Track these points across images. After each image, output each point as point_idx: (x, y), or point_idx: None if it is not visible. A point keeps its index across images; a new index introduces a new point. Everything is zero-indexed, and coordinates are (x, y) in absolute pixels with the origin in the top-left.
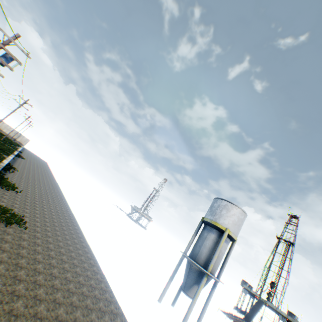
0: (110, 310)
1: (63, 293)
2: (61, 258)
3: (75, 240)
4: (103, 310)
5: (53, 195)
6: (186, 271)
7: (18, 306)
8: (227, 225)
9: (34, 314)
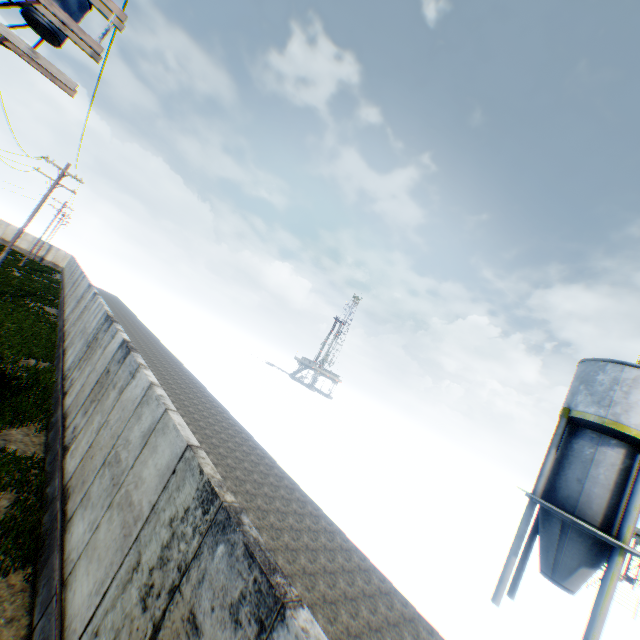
0: None
1: None
2: (322, 597)
3: (293, 507)
4: None
5: (180, 384)
6: (549, 536)
7: None
8: None
9: None
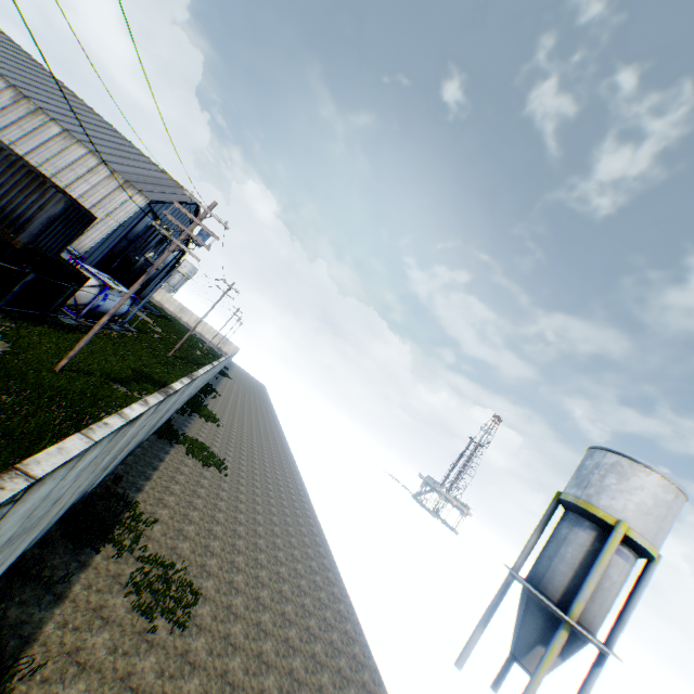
0: (343, 629)
1: (269, 573)
2: (271, 529)
3: (296, 511)
4: (330, 623)
5: (269, 437)
6: (518, 611)
7: (211, 563)
8: (620, 513)
9: (229, 581)
